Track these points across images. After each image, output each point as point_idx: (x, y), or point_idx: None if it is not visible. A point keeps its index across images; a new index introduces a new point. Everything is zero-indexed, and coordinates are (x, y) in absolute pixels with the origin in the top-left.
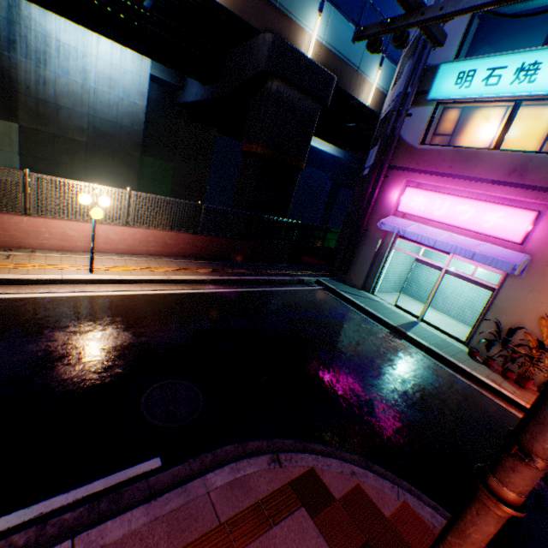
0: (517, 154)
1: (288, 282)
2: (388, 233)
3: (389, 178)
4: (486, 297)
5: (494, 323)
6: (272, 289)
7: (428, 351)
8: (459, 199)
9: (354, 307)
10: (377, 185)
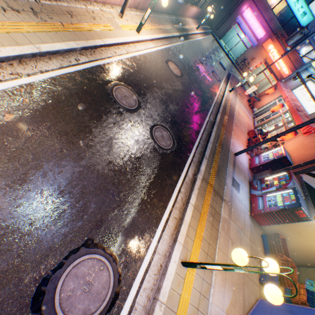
0: (273, 16)
1: (208, 33)
2: (235, 21)
3: (246, 0)
4: (241, 48)
5: (244, 57)
6: (209, 37)
7: (231, 62)
8: (256, 21)
9: (219, 46)
10: (243, 2)
